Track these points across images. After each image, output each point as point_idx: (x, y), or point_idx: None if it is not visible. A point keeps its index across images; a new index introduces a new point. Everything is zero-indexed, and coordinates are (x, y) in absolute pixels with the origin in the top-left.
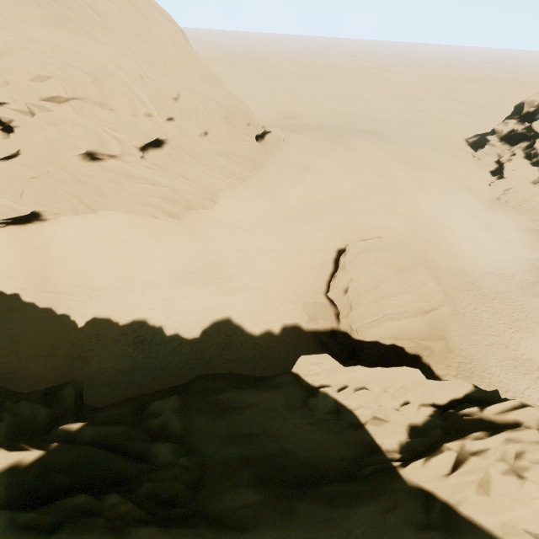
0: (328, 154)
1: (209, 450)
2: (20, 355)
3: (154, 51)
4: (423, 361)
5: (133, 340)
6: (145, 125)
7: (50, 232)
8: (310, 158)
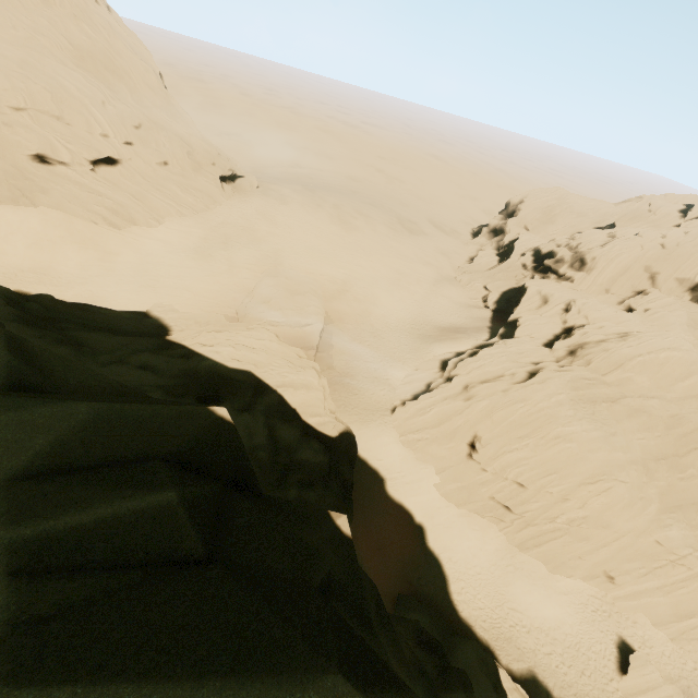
0: (294, 207)
1: (62, 316)
2: None
3: (122, 83)
4: None
5: None
6: (99, 143)
7: None
8: (273, 207)
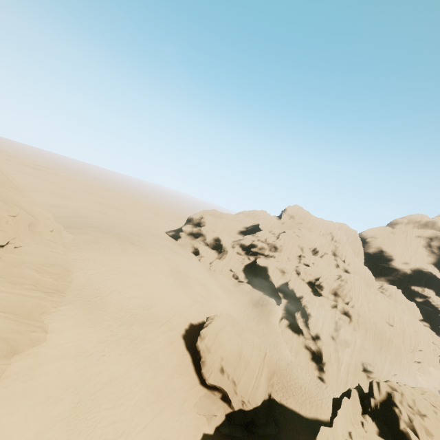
0: (121, 252)
1: None
2: None
3: None
4: (271, 398)
5: None
6: None
7: None
8: (111, 258)
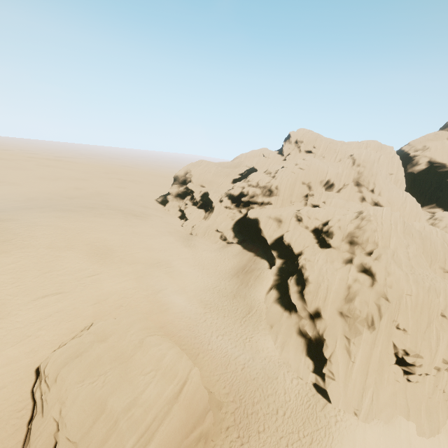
0: (4, 237)
1: None
2: None
3: None
4: None
5: None
6: None
7: None
8: None
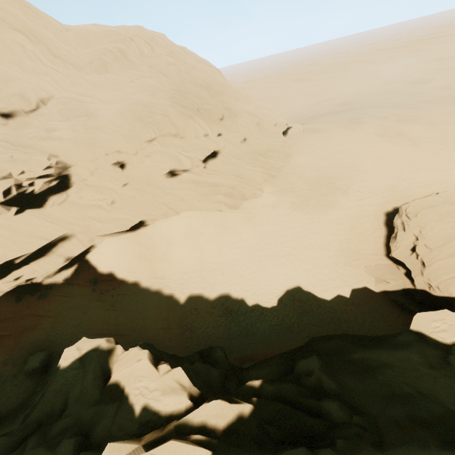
0: (347, 133)
1: (372, 410)
2: (148, 328)
3: (202, 90)
4: None
5: (223, 312)
6: (205, 143)
7: (151, 233)
8: (332, 140)
